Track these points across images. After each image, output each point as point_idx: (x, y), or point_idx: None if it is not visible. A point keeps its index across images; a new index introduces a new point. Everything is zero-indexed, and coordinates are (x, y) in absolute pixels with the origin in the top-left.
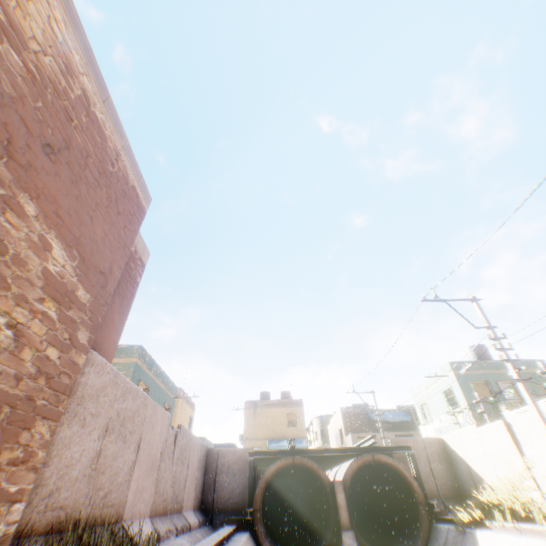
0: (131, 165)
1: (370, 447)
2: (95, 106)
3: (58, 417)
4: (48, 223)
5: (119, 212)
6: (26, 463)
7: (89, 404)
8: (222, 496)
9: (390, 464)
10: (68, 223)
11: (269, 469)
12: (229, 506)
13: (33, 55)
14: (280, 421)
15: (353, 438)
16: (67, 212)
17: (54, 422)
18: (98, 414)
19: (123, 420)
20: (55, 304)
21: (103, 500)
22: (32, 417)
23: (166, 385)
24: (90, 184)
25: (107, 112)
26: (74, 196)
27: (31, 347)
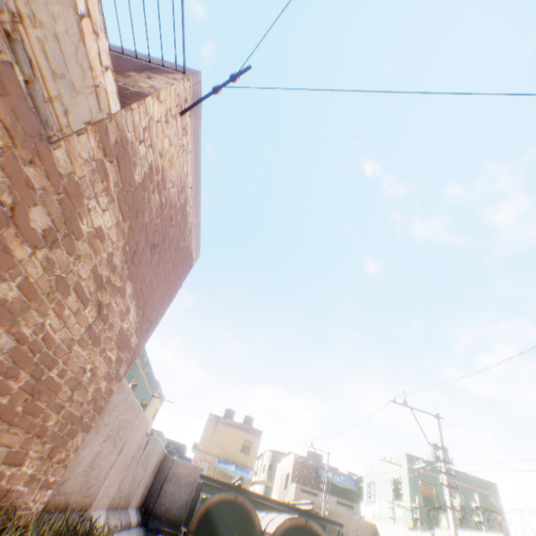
0: (196, 235)
1: (307, 510)
2: (188, 205)
3: (89, 430)
4: (134, 297)
5: (176, 273)
6: (64, 462)
7: (106, 416)
8: (163, 503)
9: (319, 534)
10: (144, 292)
11: (212, 497)
12: (166, 515)
13: (166, 191)
14: (235, 444)
15: (297, 488)
16: (147, 285)
17: (86, 433)
18: (108, 424)
19: (120, 428)
20: (117, 350)
21: (87, 491)
22: (78, 430)
23: (151, 383)
24: (166, 261)
25: (195, 205)
26: (154, 273)
27: (95, 382)
